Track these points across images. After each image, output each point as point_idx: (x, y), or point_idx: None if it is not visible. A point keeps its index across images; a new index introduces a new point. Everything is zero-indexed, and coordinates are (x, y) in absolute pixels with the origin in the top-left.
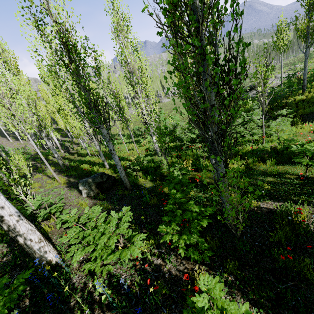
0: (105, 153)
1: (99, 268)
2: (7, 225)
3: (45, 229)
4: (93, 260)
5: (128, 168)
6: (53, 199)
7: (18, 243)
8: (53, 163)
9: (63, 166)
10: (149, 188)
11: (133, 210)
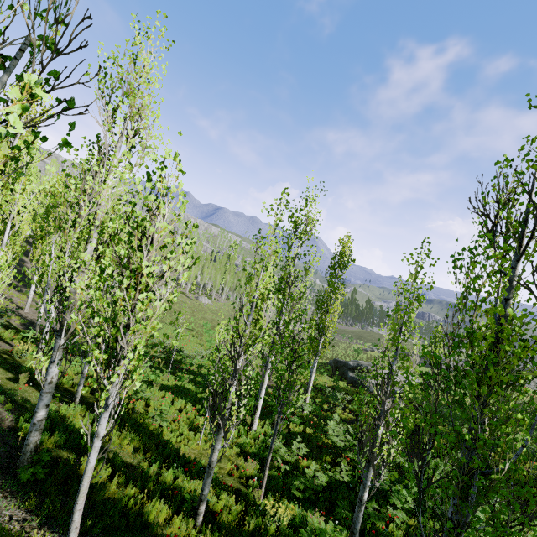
0: (128, 413)
1: None
2: None
3: None
4: None
5: None
6: None
7: None
8: None
9: (30, 455)
10: None
11: None
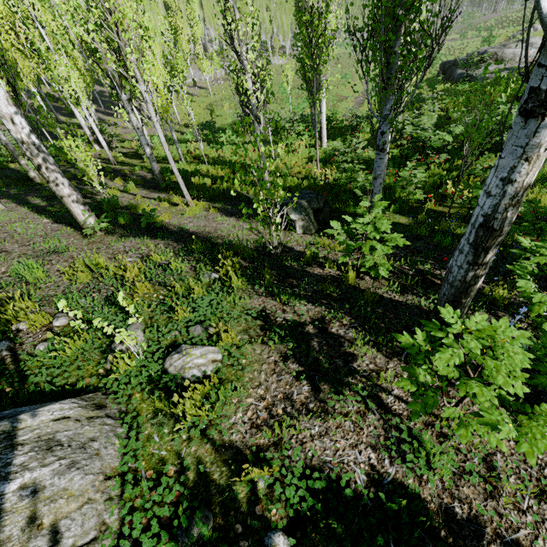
0: (218, 159)
1: (534, 330)
2: (493, 254)
3: (350, 278)
4: (542, 318)
5: (322, 189)
6: (241, 235)
7: (471, 287)
8: (107, 170)
9: (160, 177)
10: (413, 225)
11: (439, 256)
